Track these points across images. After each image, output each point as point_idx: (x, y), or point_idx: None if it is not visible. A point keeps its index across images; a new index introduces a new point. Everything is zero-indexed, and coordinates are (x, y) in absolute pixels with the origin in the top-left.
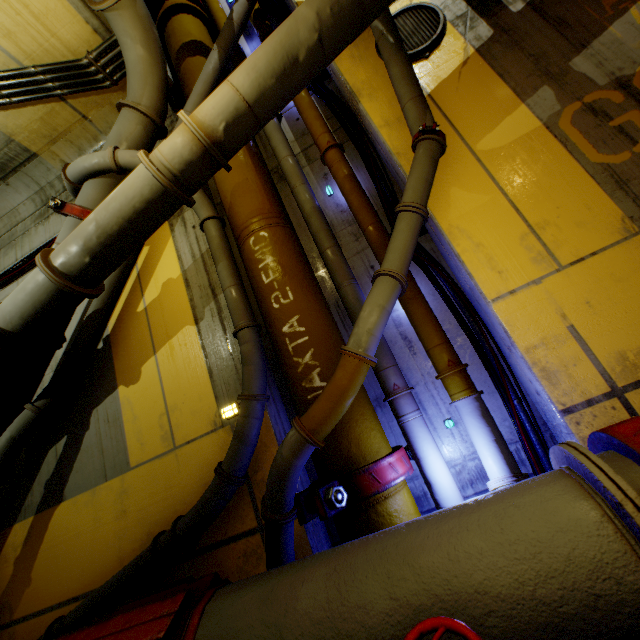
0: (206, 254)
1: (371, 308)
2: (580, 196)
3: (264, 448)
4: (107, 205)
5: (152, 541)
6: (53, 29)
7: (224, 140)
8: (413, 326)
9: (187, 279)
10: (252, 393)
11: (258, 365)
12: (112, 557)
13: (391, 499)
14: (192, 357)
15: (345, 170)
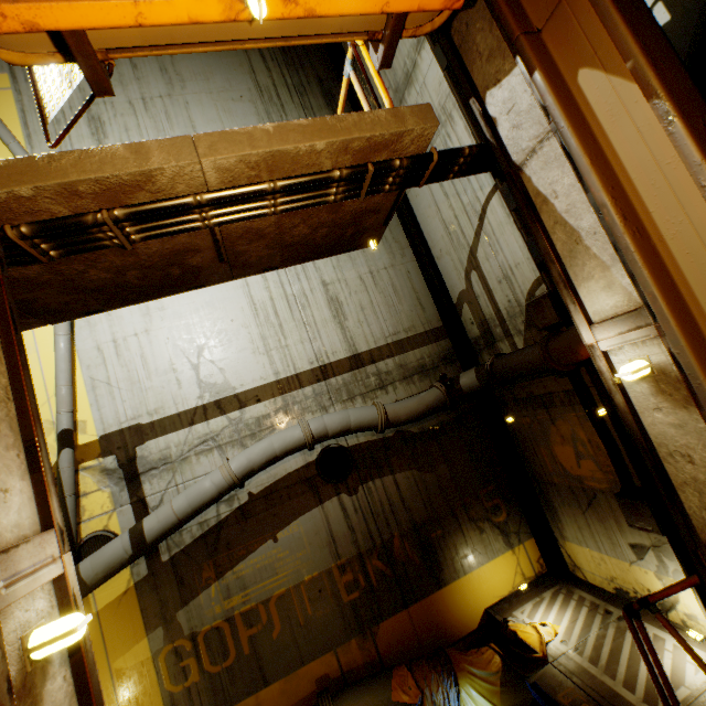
0: None
1: None
2: None
3: None
4: None
5: None
6: None
7: None
8: None
9: None
10: None
11: None
12: None
13: None
14: None
15: None
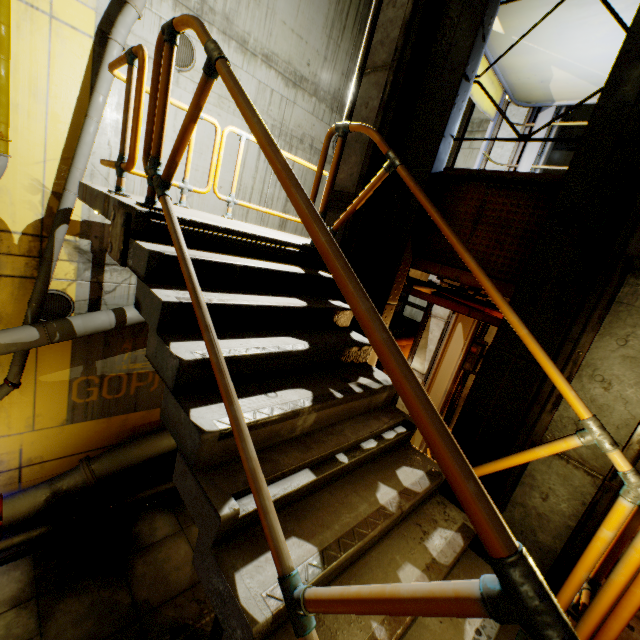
0: None
1: None
2: (60, 409)
3: None
4: None
5: None
6: None
7: None
8: None
9: None
10: None
11: None
12: None
13: None
14: None
15: None
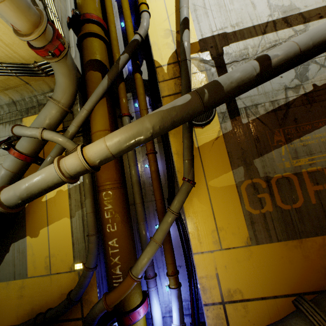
0: (81, 184)
1: (145, 258)
2: (237, 222)
3: (91, 286)
4: (34, 181)
5: (34, 319)
6: (15, 50)
7: (98, 165)
8: (163, 250)
9: (70, 193)
10: (89, 267)
11: (95, 254)
12: (13, 314)
13: (135, 324)
14: (66, 234)
15: (154, 167)
